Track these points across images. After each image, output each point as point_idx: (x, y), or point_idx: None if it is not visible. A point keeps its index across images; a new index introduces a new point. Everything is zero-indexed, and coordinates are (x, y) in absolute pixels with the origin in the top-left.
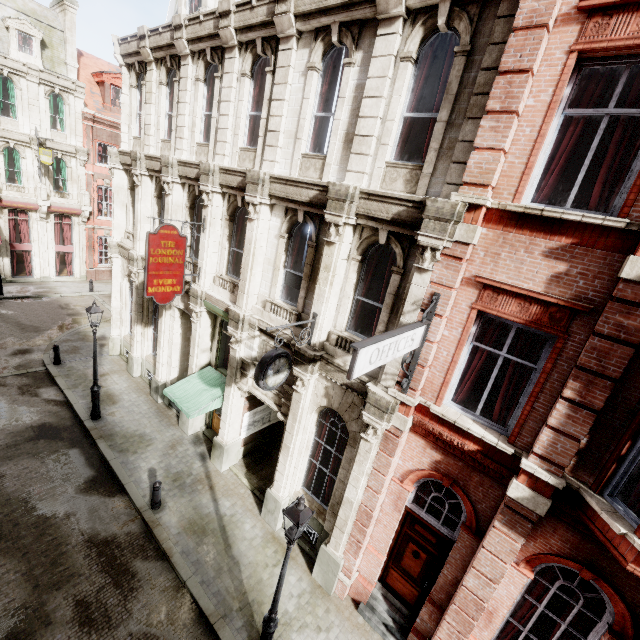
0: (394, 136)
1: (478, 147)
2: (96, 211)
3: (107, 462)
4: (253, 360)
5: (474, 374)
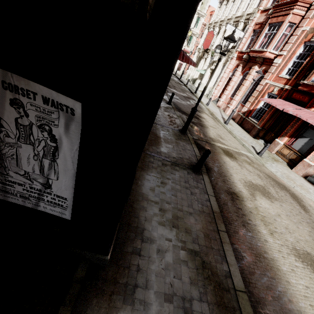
0: (257, 3)
1: (263, 0)
2: (193, 53)
3: (181, 81)
4: (215, 61)
5: (249, 44)
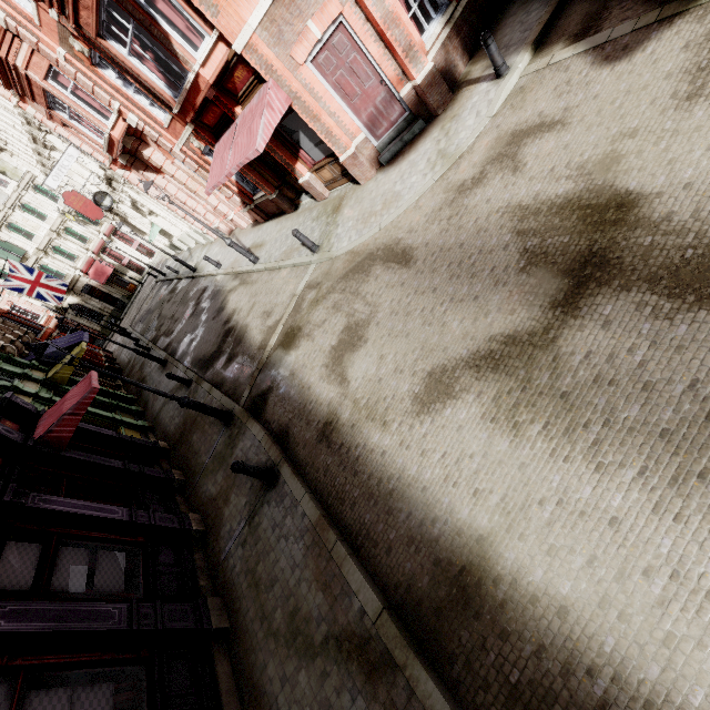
0: (4, 97)
1: None
2: None
3: (170, 280)
4: (133, 202)
5: None
